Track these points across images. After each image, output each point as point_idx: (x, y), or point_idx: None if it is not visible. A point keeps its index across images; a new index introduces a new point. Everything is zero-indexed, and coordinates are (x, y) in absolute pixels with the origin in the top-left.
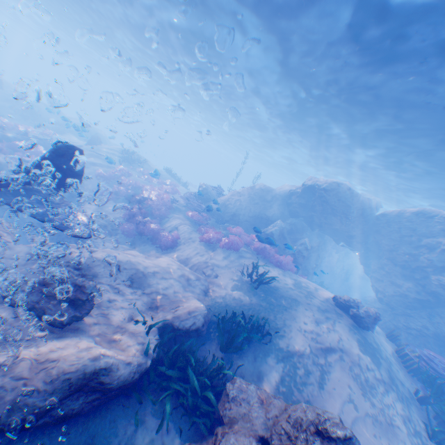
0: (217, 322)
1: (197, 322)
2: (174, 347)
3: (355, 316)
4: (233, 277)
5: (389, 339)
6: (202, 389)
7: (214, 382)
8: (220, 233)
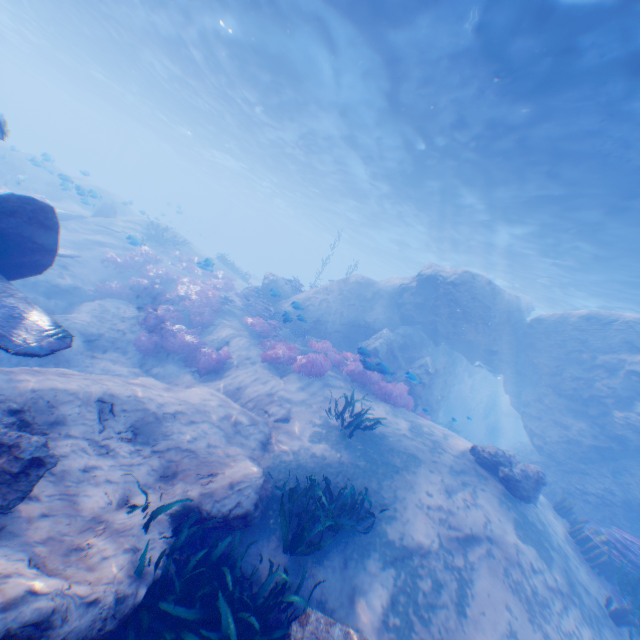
0: (281, 503)
1: (245, 502)
2: (197, 555)
3: (508, 478)
4: (313, 419)
5: (557, 513)
6: (245, 639)
7: (271, 617)
8: (294, 349)
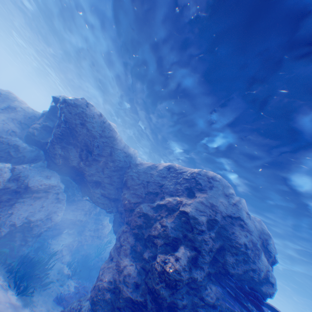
0: None
1: None
2: None
3: None
4: None
5: None
6: None
7: None
8: None
